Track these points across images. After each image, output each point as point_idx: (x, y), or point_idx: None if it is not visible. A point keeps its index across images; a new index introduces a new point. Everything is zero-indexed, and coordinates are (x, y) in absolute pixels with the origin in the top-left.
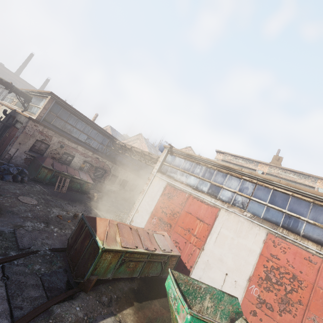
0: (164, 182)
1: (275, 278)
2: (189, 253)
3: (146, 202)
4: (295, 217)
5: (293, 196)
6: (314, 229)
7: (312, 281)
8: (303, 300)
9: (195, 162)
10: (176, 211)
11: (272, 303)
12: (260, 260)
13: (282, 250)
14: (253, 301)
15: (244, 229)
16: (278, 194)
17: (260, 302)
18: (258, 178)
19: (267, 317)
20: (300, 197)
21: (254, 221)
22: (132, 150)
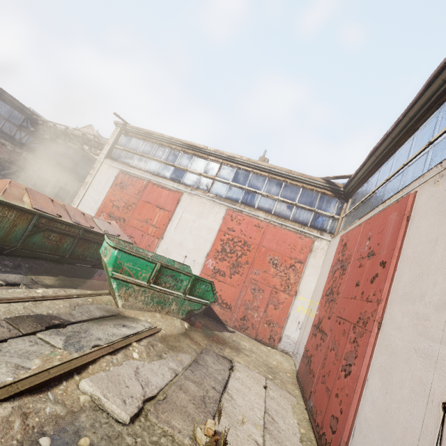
0: (116, 170)
1: (229, 248)
2: (146, 245)
3: (90, 198)
4: (252, 192)
5: (253, 172)
6: (266, 200)
7: (258, 243)
8: (250, 260)
9: (157, 143)
10: (132, 203)
11: (225, 270)
12: (218, 235)
13: (238, 222)
14: (209, 273)
15: (206, 210)
16: (241, 172)
17: (215, 272)
18: (223, 156)
19: (219, 283)
20: (258, 172)
21: (216, 201)
22: (67, 132)
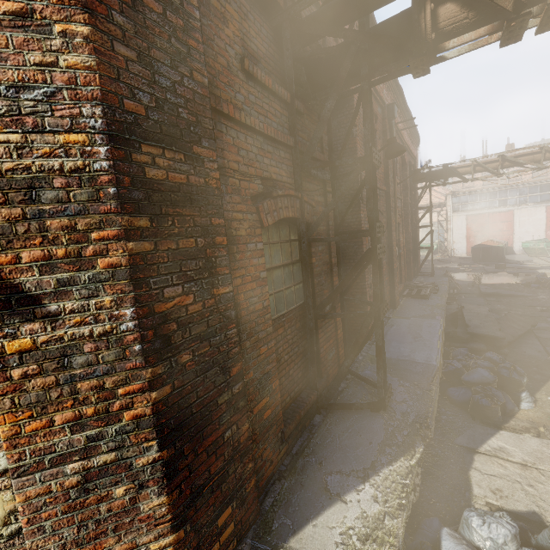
0: (463, 216)
1: None
2: (506, 240)
3: (457, 234)
4: None
5: None
6: None
7: None
8: None
9: (479, 193)
10: (485, 226)
11: None
12: (547, 220)
13: None
14: None
15: (533, 212)
16: (543, 186)
17: None
18: (529, 183)
19: None
20: None
21: (536, 206)
22: None
